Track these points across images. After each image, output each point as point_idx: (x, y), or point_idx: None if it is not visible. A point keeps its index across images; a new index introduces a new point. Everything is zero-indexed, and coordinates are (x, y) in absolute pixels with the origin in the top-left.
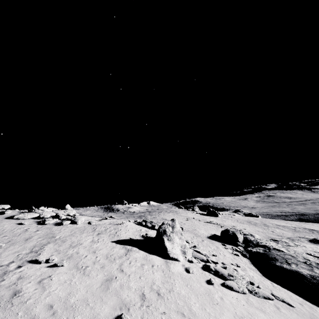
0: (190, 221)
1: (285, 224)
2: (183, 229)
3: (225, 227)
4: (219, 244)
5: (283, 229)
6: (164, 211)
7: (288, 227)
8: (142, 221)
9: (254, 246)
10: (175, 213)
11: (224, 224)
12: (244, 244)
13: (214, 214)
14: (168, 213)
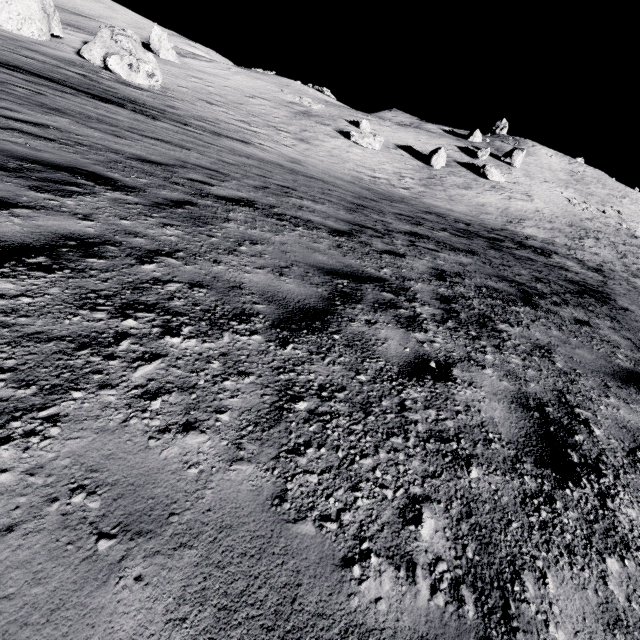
0: None
1: None
2: None
3: None
4: None
5: None
6: None
7: None
8: None
9: None
10: None
11: None
12: None
13: None
14: None
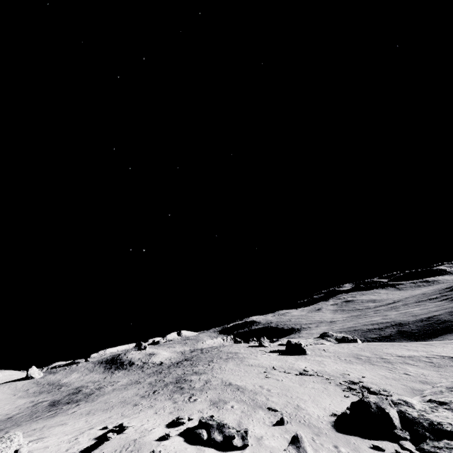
0: (272, 378)
1: (407, 351)
2: (284, 419)
3: (332, 379)
4: (369, 447)
5: (416, 363)
6: (217, 357)
7: (418, 358)
8: (198, 426)
9: (432, 436)
10: (238, 361)
11: (327, 372)
12: (408, 433)
13: (299, 349)
14: (226, 363)
